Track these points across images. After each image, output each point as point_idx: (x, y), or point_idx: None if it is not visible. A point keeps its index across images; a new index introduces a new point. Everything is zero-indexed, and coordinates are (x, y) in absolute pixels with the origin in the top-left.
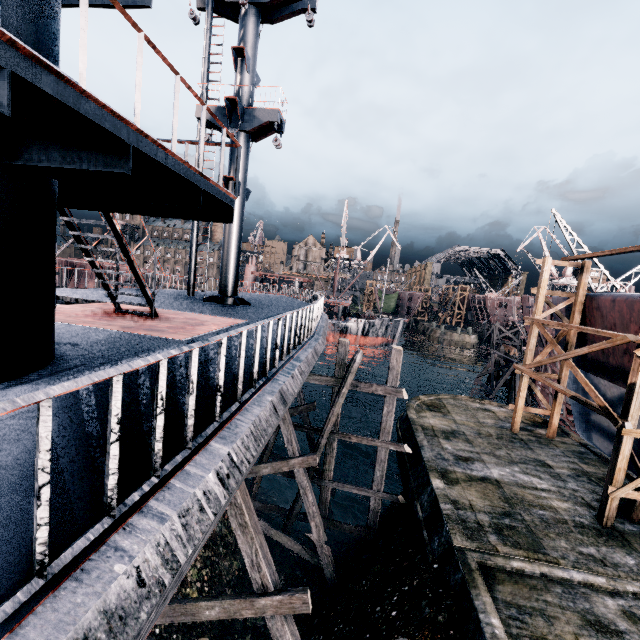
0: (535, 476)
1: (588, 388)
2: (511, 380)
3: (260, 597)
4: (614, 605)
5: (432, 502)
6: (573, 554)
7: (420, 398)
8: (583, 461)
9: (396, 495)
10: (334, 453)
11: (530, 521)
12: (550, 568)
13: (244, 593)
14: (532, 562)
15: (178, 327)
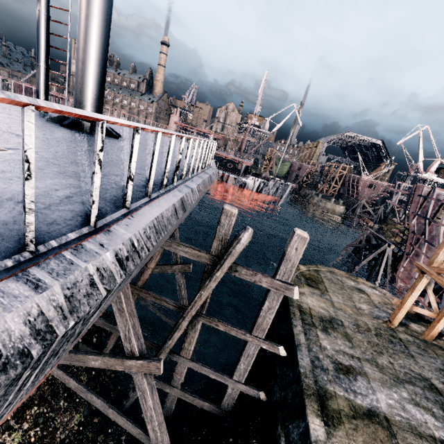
0: (428, 411)
1: None
2: (379, 257)
3: None
4: None
5: None
6: None
7: (300, 268)
8: None
9: (257, 390)
10: (196, 334)
11: None
12: None
13: None
14: None
15: None
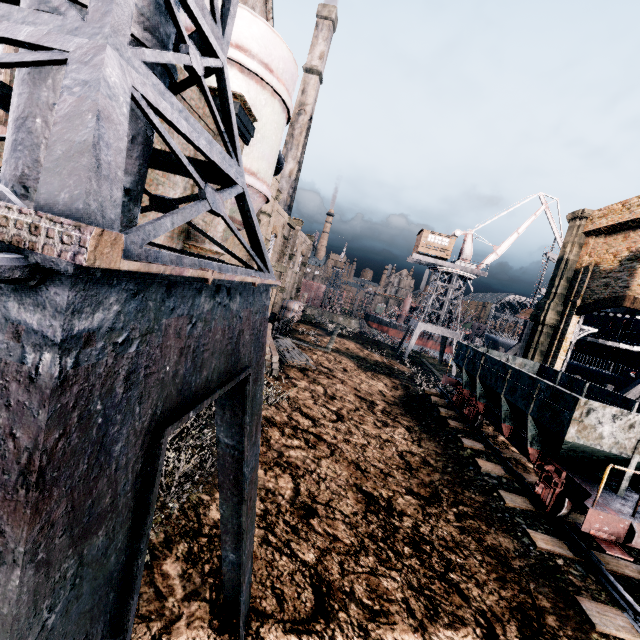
0: None
1: None
2: None
3: None
4: None
5: None
6: None
7: None
8: None
9: None
10: None
11: None
12: None
13: None
14: None
15: None
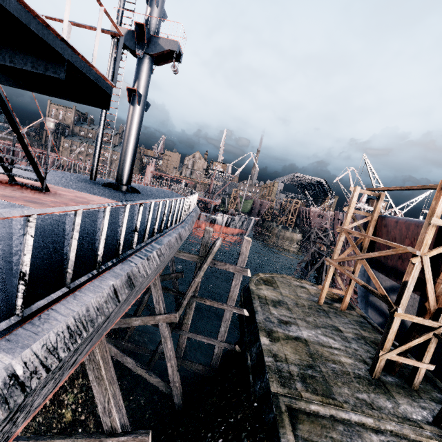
0: (331, 338)
1: (375, 281)
2: (321, 267)
3: (108, 437)
4: (377, 440)
5: (259, 354)
6: (352, 399)
7: (259, 275)
8: (362, 328)
9: (234, 345)
10: (192, 311)
11: (325, 372)
12: (337, 411)
13: (95, 433)
14: (325, 406)
15: (61, 202)
